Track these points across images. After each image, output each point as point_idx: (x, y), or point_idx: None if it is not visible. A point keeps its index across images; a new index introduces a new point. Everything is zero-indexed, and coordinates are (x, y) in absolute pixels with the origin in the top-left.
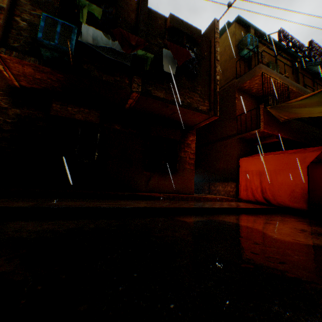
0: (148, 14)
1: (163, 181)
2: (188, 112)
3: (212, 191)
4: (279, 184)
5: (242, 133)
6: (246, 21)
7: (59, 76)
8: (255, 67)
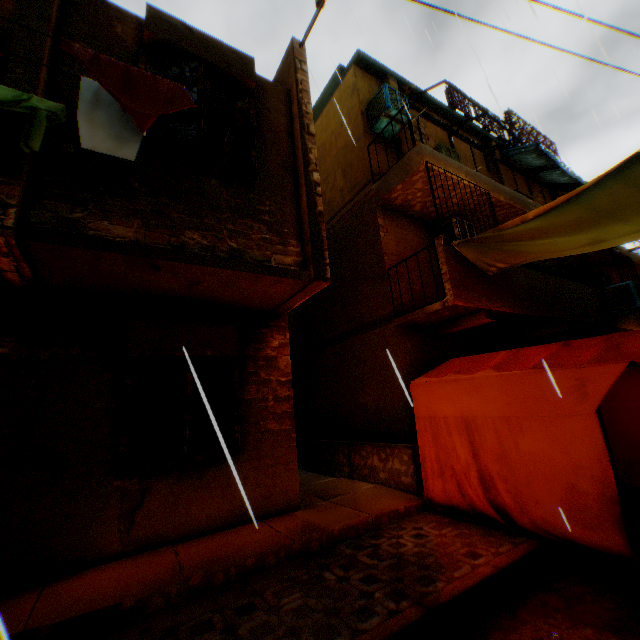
0: (73, 4)
1: (193, 493)
2: (237, 278)
3: (357, 469)
4: (529, 463)
5: (406, 312)
6: (377, 64)
7: None
8: (410, 151)
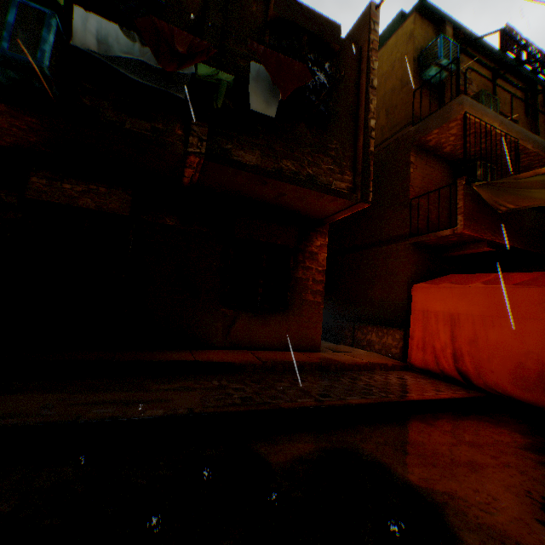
0: None
1: (260, 326)
2: (309, 195)
3: (358, 341)
4: (492, 347)
5: (419, 234)
6: (437, 11)
7: (30, 120)
8: (452, 101)
